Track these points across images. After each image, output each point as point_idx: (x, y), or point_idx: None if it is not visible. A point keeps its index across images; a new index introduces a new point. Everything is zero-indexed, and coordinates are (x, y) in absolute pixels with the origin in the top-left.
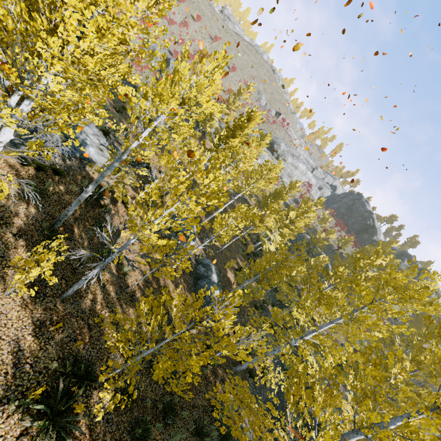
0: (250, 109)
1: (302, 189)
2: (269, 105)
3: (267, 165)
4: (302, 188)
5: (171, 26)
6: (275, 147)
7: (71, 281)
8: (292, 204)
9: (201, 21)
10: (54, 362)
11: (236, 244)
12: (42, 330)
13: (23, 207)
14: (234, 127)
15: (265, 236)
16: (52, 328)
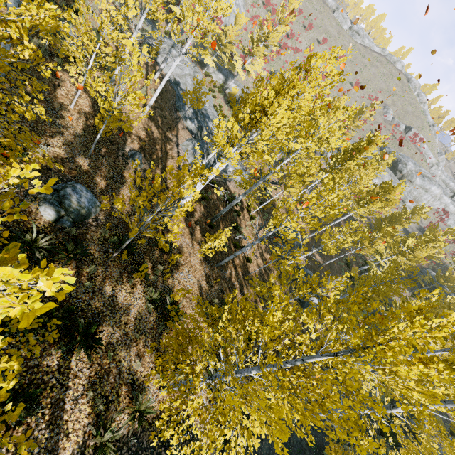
0: (371, 134)
1: (433, 216)
2: (396, 120)
3: (384, 187)
4: (433, 215)
5: (296, 54)
6: (399, 166)
7: (220, 257)
8: (414, 232)
9: (326, 43)
10: (216, 299)
11: (338, 264)
12: (209, 280)
13: (198, 206)
14: (352, 151)
15: (374, 261)
16: (213, 281)
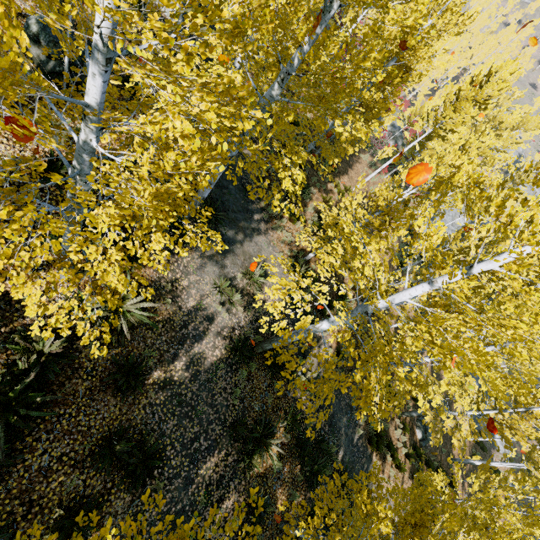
0: None
1: None
2: None
3: None
4: None
5: None
6: None
7: None
8: None
9: None
10: None
11: None
12: None
13: None
14: None
15: None
16: None
